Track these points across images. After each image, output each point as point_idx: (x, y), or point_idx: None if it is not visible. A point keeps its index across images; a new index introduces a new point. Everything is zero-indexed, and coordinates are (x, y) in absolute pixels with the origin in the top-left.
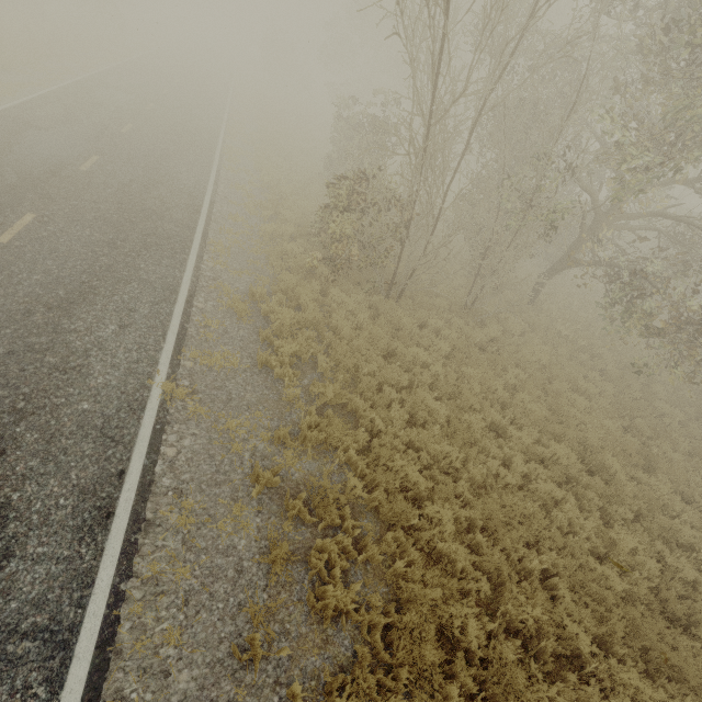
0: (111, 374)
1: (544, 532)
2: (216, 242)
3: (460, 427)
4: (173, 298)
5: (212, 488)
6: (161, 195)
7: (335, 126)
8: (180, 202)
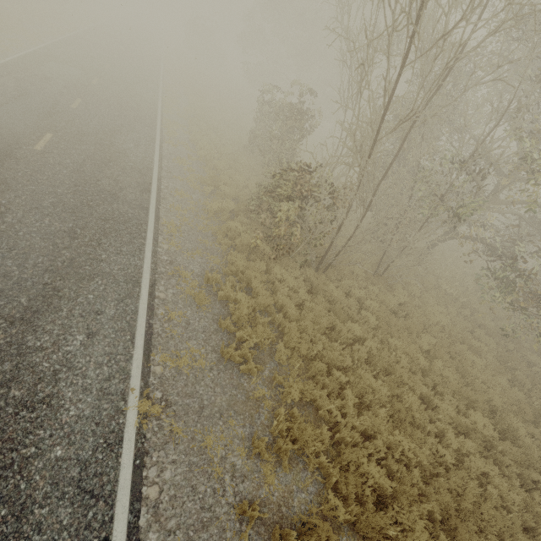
0: (83, 401)
1: (491, 519)
2: (168, 222)
3: (404, 410)
4: (137, 292)
5: (199, 533)
6: (114, 174)
7: (259, 109)
8: (132, 180)
